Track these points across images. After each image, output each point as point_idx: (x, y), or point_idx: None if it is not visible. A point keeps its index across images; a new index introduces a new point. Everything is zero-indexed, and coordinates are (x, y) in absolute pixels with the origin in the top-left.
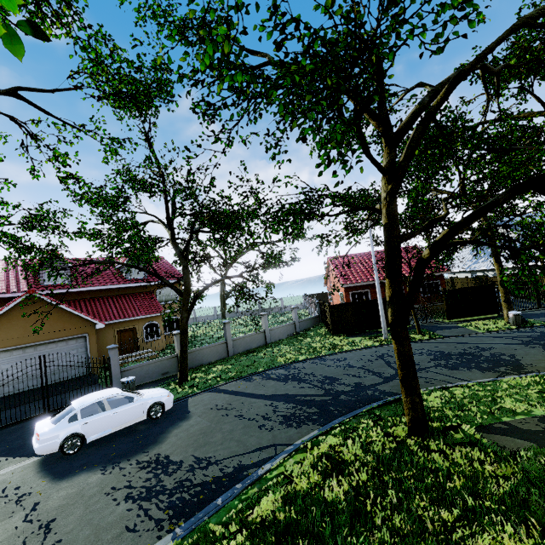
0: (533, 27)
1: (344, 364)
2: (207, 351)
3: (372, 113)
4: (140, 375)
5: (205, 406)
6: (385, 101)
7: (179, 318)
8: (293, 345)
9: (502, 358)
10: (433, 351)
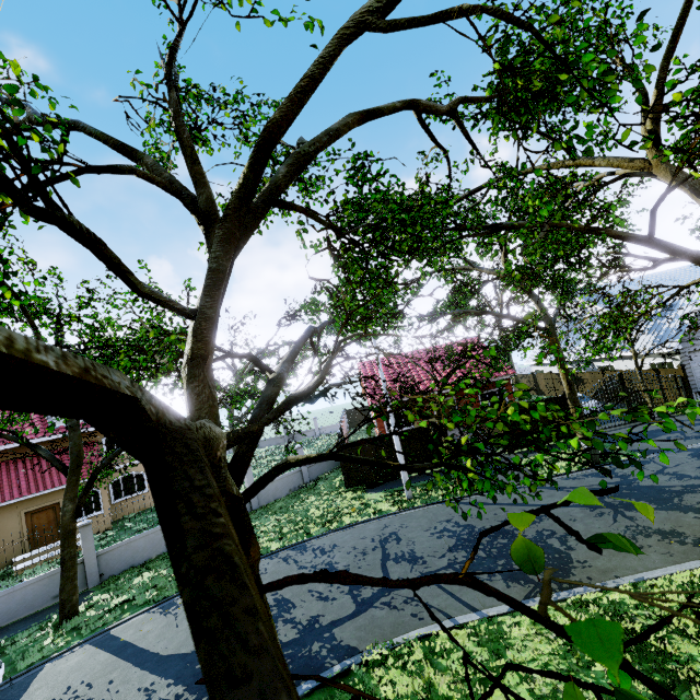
0: (378, 30)
1: (324, 561)
2: (142, 542)
3: (187, 201)
4: (9, 609)
5: (49, 693)
6: (203, 179)
7: (142, 474)
8: (284, 513)
9: (549, 543)
10: (460, 525)
